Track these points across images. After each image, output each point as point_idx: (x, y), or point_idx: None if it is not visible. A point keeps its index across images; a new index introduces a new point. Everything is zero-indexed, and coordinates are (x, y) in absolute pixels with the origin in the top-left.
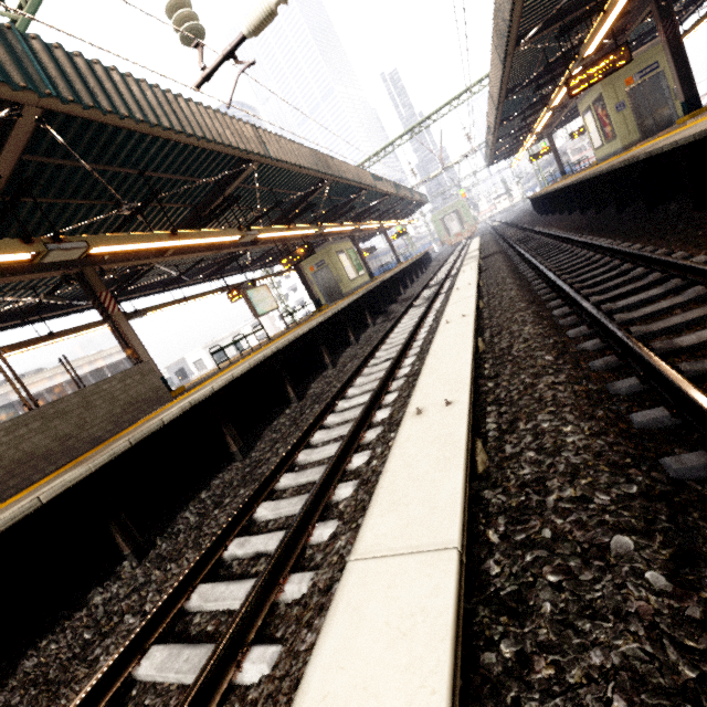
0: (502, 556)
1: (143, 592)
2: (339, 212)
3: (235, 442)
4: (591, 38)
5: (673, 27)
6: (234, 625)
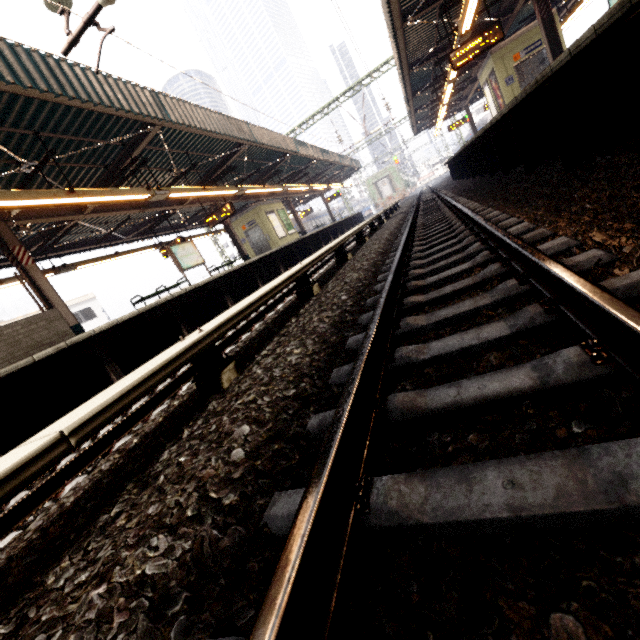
0: (177, 447)
1: None
2: (266, 175)
3: (119, 378)
4: (463, 15)
5: (547, 7)
6: (0, 516)
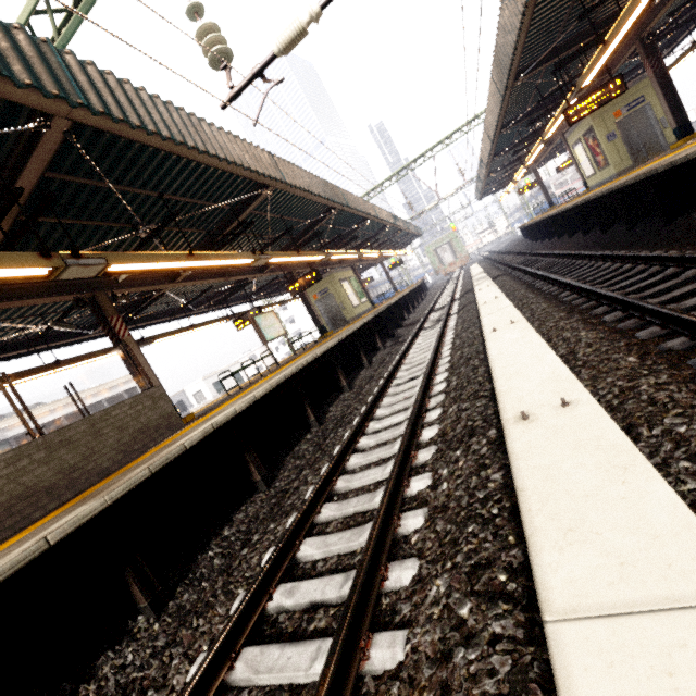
0: None
1: (165, 658)
2: (342, 242)
3: (258, 470)
4: (590, 69)
5: (658, 62)
6: None
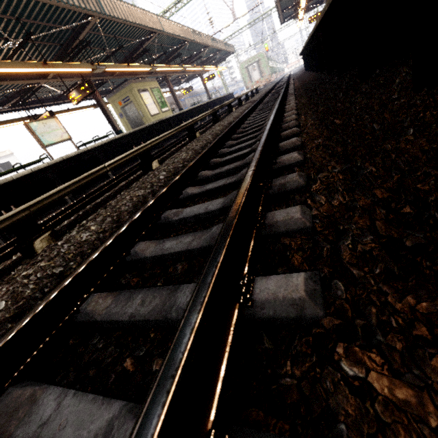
0: None
1: None
2: (136, 53)
3: None
4: None
5: None
6: None
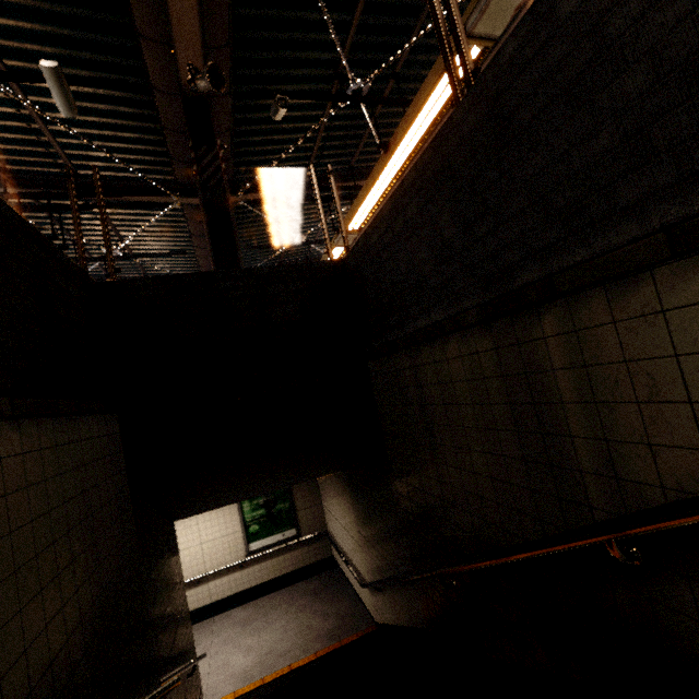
0: None
1: None
2: None
3: None
4: None
5: None
6: None
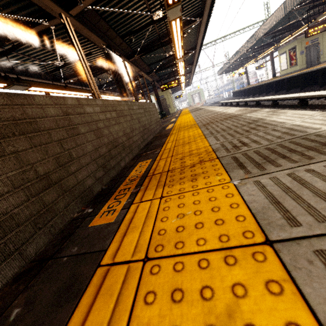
0: None
1: None
2: (176, 73)
3: None
4: None
5: None
6: None
